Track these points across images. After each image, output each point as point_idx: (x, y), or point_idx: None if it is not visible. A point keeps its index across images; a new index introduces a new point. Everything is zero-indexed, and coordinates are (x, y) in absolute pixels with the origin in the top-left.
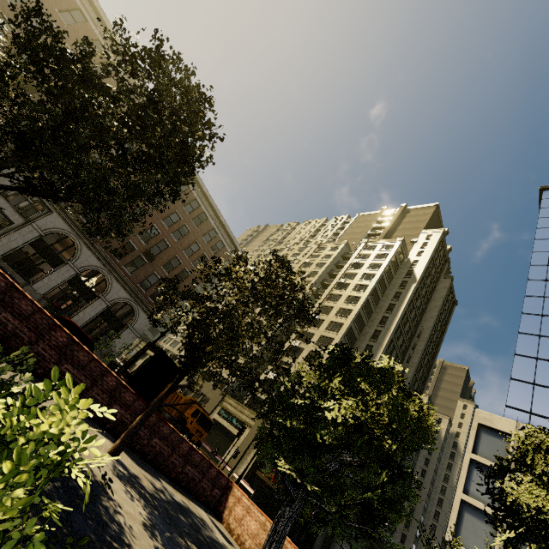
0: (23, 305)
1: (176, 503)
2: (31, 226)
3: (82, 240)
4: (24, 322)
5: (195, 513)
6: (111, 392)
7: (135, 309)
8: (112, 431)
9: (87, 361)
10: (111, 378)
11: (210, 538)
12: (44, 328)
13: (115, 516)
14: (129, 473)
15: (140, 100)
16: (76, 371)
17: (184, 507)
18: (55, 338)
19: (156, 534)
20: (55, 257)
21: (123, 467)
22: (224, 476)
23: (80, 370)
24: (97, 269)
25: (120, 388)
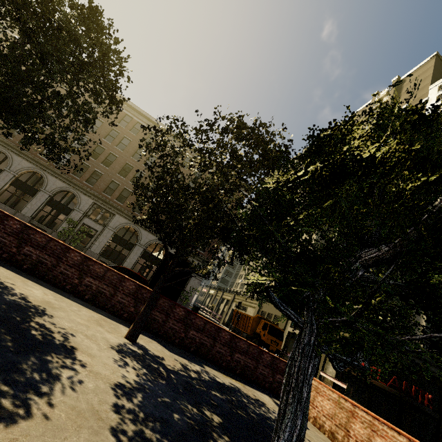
0: (38, 238)
1: (216, 383)
2: (107, 228)
3: (139, 226)
4: (43, 251)
5: (247, 394)
6: (133, 295)
7: (191, 261)
8: (147, 328)
9: (103, 272)
10: (129, 283)
11: (261, 415)
12: (59, 252)
13: (56, 370)
14: (147, 353)
15: (137, 118)
16: (97, 282)
17: (228, 387)
18: (71, 258)
19: (136, 396)
20: (128, 243)
21: (140, 349)
22: (281, 361)
23: (100, 280)
24: (155, 242)
25: (140, 290)
